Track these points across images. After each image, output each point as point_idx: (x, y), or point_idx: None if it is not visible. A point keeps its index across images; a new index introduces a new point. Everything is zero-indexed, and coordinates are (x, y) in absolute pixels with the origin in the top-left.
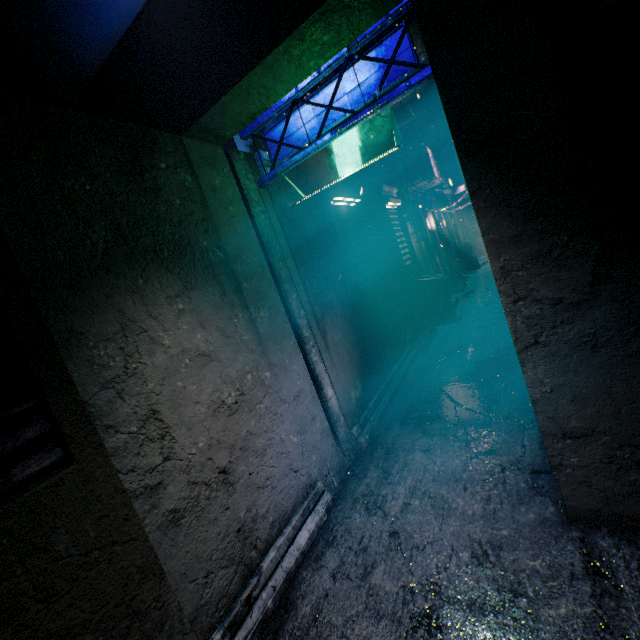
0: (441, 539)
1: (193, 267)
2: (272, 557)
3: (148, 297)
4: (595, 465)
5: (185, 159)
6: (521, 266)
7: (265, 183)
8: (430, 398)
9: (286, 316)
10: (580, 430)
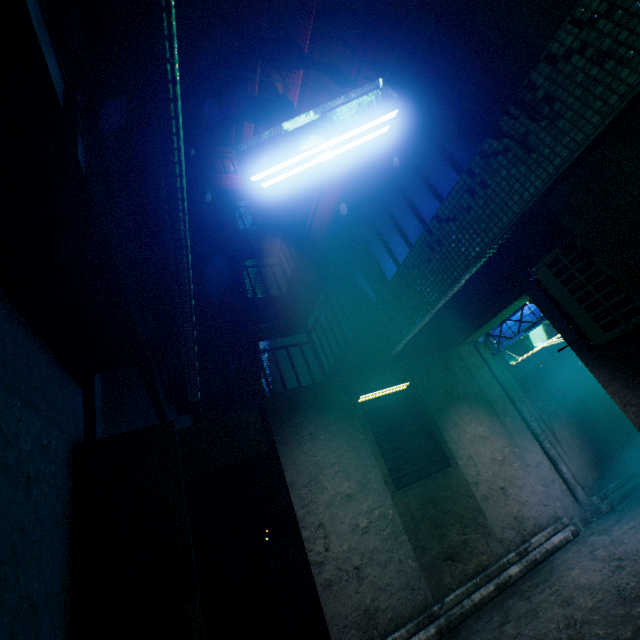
0: (639, 540)
1: (471, 400)
2: (536, 539)
3: (459, 413)
4: None
5: (459, 356)
6: (618, 391)
7: (495, 354)
8: None
9: (521, 420)
10: None
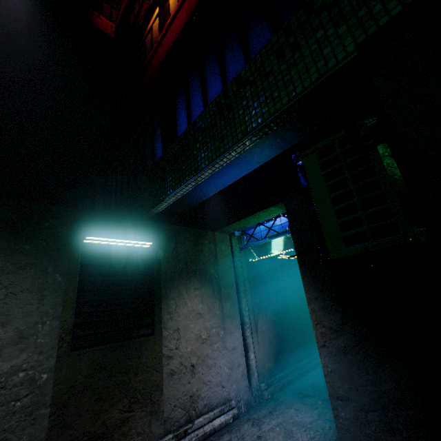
0: None
1: (205, 279)
2: (200, 420)
3: (188, 287)
4: (351, 419)
5: (214, 239)
6: (318, 310)
7: (242, 249)
8: (316, 386)
9: (238, 308)
10: (343, 396)
